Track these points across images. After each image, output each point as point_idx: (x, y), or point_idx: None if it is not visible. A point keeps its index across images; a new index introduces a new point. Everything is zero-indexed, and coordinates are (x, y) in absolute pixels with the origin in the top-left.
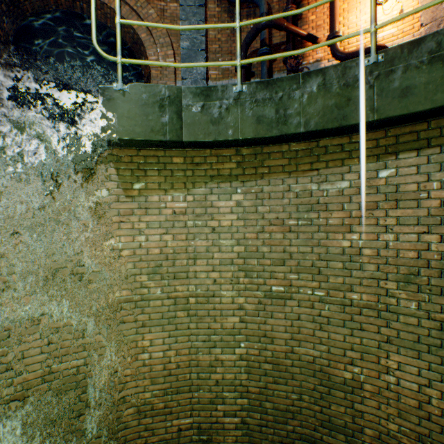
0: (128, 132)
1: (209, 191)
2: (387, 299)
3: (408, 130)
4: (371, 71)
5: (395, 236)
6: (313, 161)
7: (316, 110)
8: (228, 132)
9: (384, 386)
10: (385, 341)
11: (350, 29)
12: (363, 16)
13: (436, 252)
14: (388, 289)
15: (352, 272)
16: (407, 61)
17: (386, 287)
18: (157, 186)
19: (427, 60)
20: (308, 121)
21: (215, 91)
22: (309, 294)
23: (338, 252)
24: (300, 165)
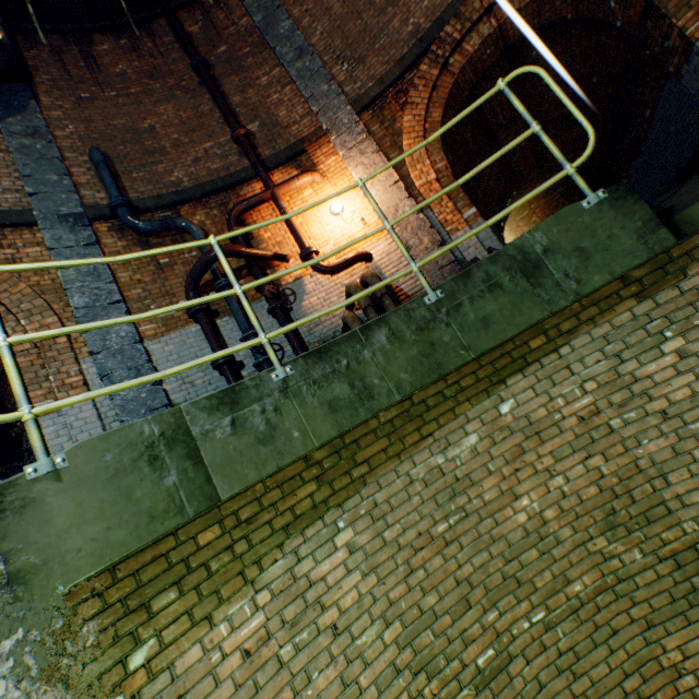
0: (96, 554)
1: (293, 558)
2: (609, 564)
3: (499, 353)
4: (437, 308)
5: (564, 477)
6: (419, 426)
7: (402, 367)
8: (295, 444)
9: (691, 698)
10: (647, 627)
11: (319, 240)
12: (327, 227)
13: (611, 474)
14: (602, 549)
15: (553, 554)
16: (468, 292)
17: (597, 548)
18: (187, 620)
19: (485, 289)
20: (399, 383)
21: (243, 389)
22: (528, 628)
23: (521, 534)
24: (406, 437)
